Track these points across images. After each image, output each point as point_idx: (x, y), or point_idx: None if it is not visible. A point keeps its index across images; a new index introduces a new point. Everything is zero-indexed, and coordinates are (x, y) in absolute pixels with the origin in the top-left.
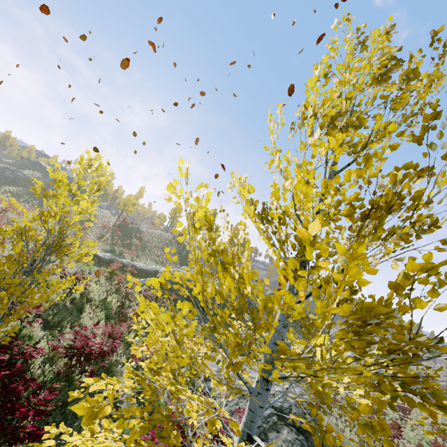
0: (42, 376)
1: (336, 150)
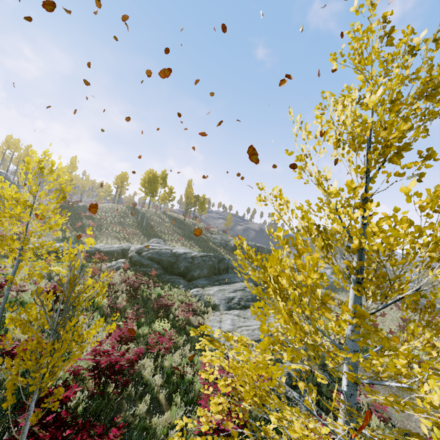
0: (81, 405)
1: (434, 200)
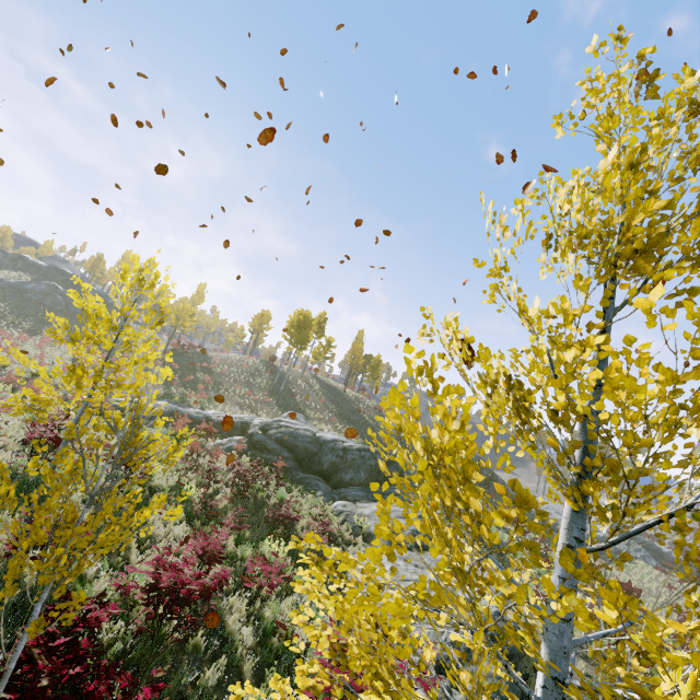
0: (117, 644)
1: (699, 324)
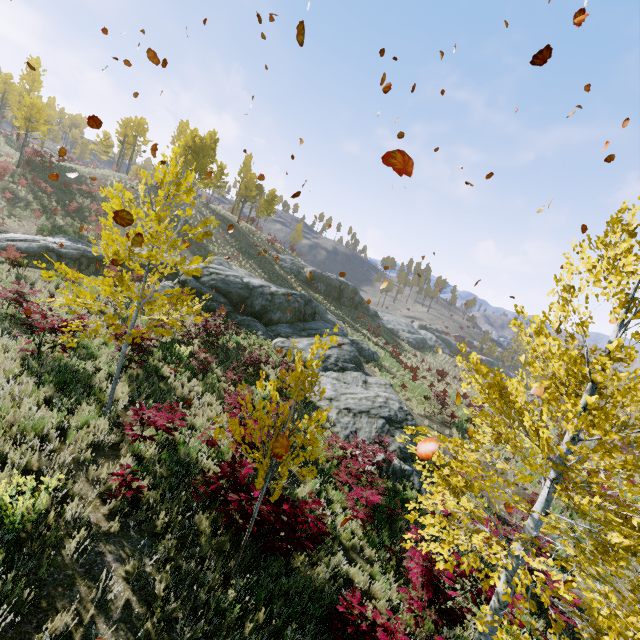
0: None
1: None
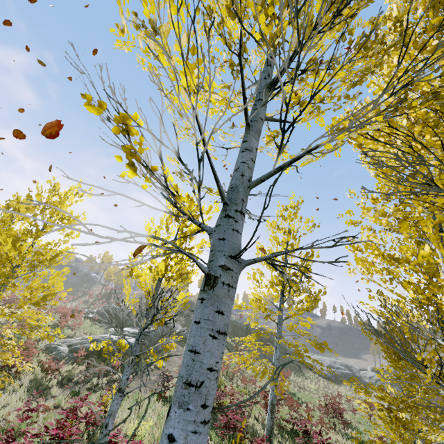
0: None
1: None
